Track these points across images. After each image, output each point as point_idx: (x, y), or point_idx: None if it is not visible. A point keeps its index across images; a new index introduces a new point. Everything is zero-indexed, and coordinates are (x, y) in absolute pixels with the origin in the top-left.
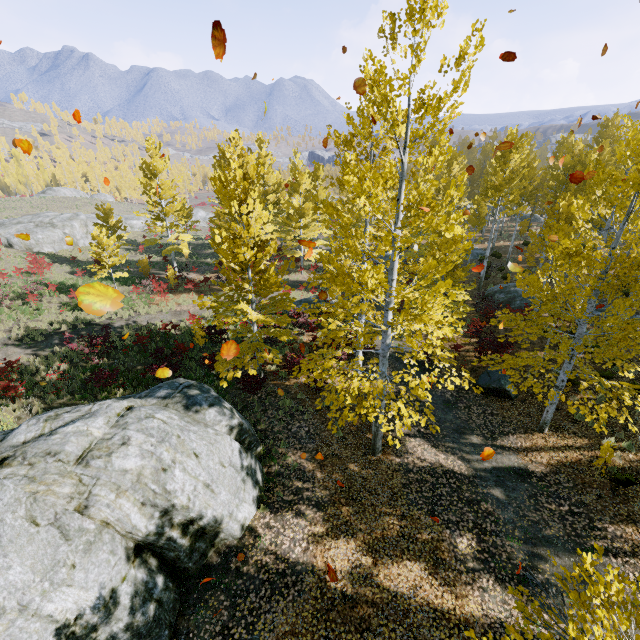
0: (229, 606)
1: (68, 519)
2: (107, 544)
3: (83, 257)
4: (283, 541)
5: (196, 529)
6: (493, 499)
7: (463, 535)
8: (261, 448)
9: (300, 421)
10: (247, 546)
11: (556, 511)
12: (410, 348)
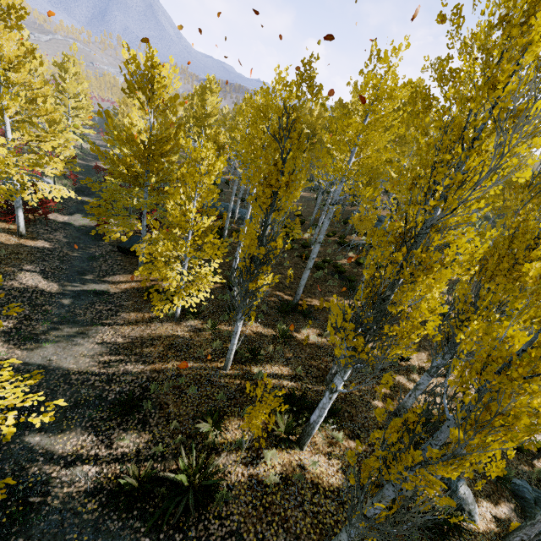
0: None
1: None
2: None
3: None
4: None
5: None
6: (58, 304)
7: (7, 321)
8: None
9: None
10: None
11: (100, 309)
12: None
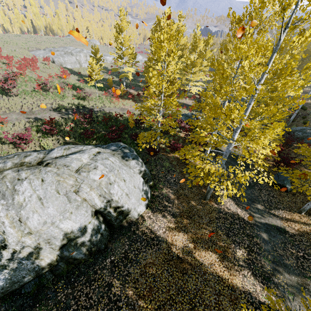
0: (128, 244)
1: (71, 194)
2: (84, 208)
3: (83, 73)
4: (155, 225)
5: (119, 210)
6: (261, 238)
7: (240, 249)
8: (152, 183)
9: (172, 175)
10: (139, 223)
11: (295, 254)
12: (242, 155)
